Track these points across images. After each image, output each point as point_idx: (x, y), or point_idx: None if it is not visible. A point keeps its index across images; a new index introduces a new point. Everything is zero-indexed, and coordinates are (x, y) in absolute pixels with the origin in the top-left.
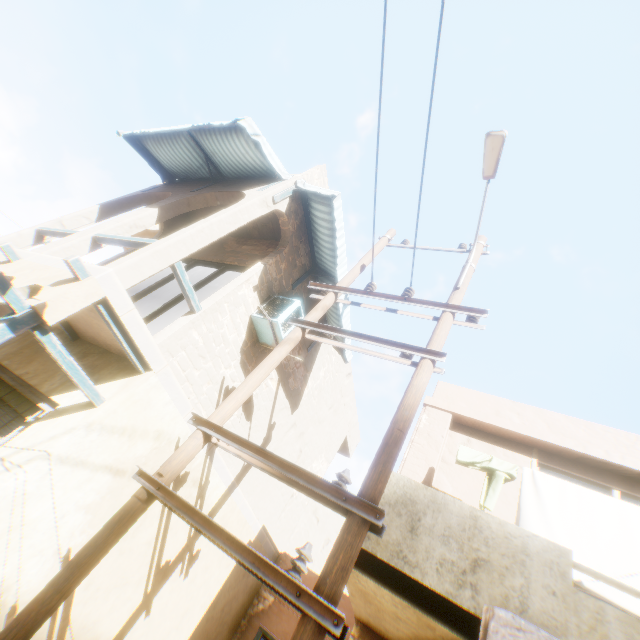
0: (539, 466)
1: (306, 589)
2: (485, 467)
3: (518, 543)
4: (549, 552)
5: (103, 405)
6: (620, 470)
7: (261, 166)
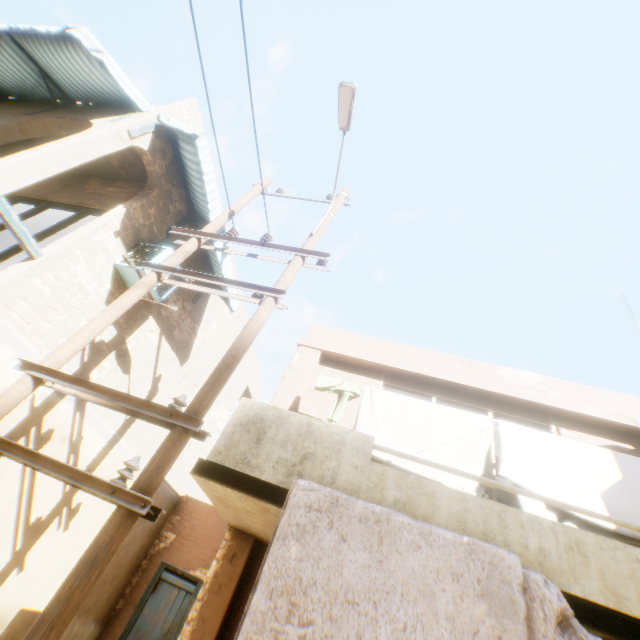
0: (385, 386)
1: (119, 487)
2: (337, 390)
3: (339, 438)
4: (359, 441)
5: None
6: (439, 382)
7: (115, 92)
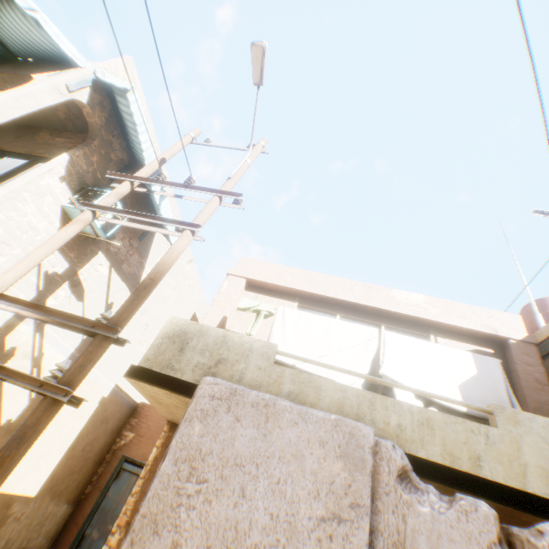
0: (299, 307)
1: (46, 381)
2: (256, 310)
3: (248, 346)
4: (265, 348)
5: None
6: (343, 303)
7: (54, 49)
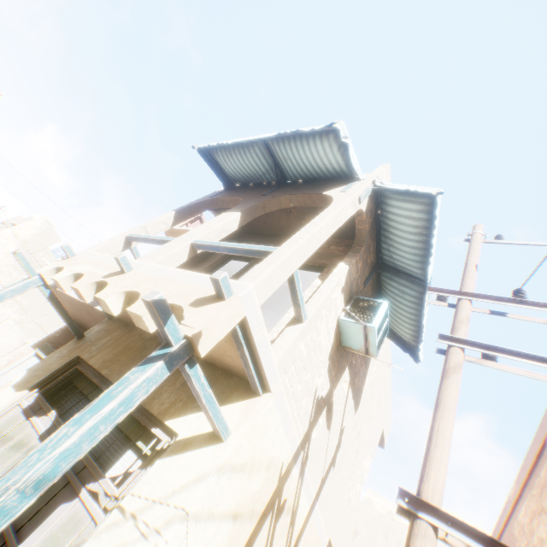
0: None
1: None
2: None
3: None
4: None
5: (230, 439)
6: None
7: (335, 168)
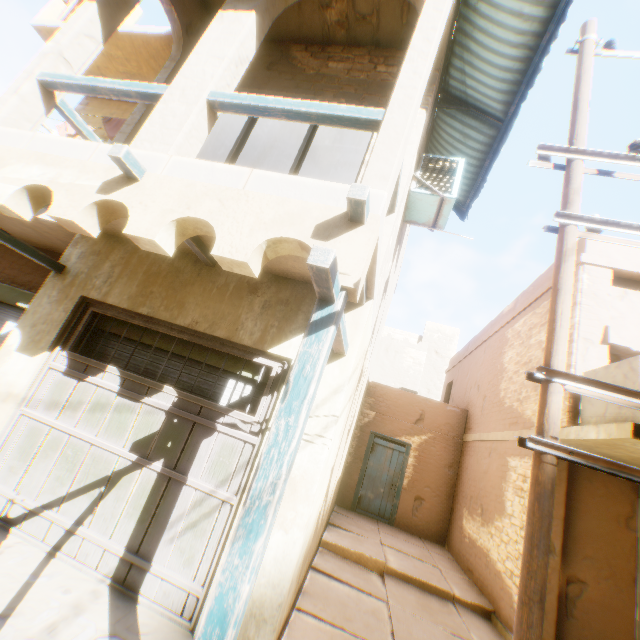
0: None
1: None
2: None
3: None
4: None
5: (350, 353)
6: None
7: None
